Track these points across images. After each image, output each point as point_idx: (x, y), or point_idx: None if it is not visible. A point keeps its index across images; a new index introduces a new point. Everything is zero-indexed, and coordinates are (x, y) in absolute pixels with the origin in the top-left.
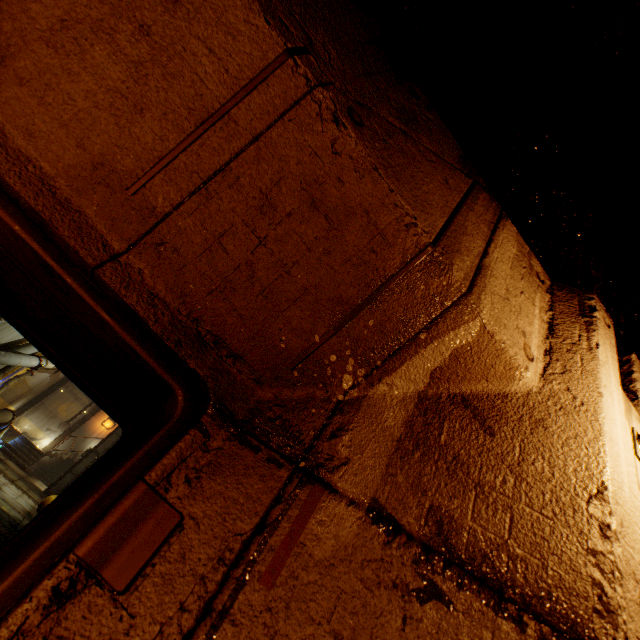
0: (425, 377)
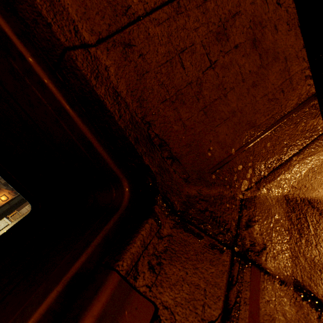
0: (288, 186)
